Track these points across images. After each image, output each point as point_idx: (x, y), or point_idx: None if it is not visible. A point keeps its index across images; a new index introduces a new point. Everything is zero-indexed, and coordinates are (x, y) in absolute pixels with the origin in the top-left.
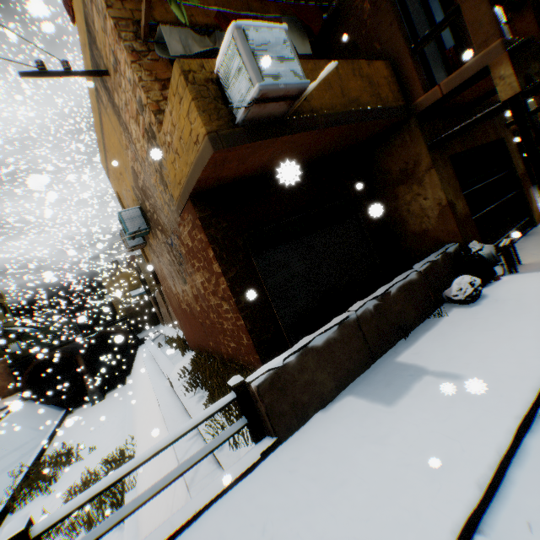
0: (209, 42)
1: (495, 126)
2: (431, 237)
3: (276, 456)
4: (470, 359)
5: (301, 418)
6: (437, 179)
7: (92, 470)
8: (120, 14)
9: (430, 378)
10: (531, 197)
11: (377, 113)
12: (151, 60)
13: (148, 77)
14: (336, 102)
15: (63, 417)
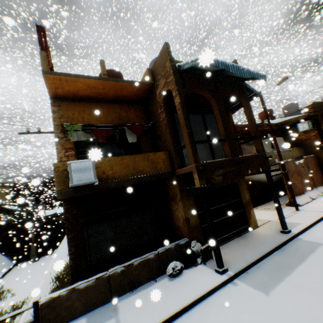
0: (90, 136)
1: None
2: (181, 231)
3: None
4: (132, 315)
5: None
6: (182, 206)
7: (4, 310)
8: (57, 123)
9: (113, 319)
10: (252, 214)
11: (148, 178)
12: (65, 140)
13: (61, 147)
14: (129, 173)
15: (12, 266)
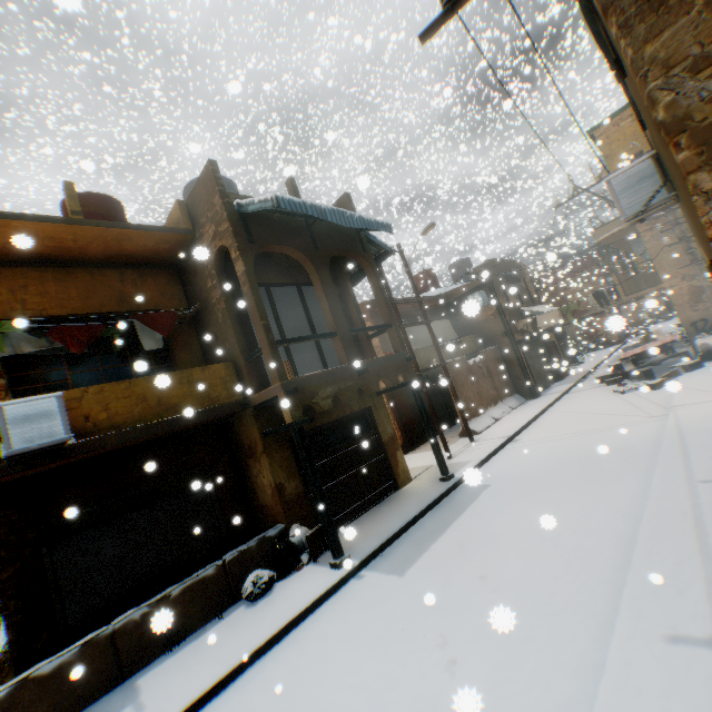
0: (48, 342)
1: (364, 396)
2: (271, 513)
3: None
4: (171, 684)
5: None
6: (268, 463)
7: None
8: None
9: (129, 707)
10: (400, 460)
11: (192, 419)
12: None
13: None
14: (148, 412)
15: None
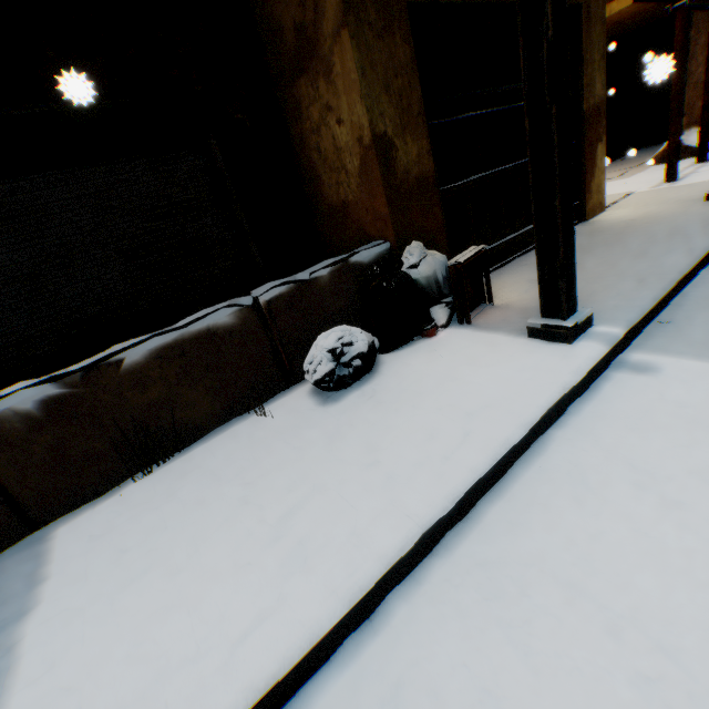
0: None
1: None
2: (354, 221)
3: None
4: (102, 631)
5: None
6: (354, 66)
7: None
8: None
9: None
10: (597, 163)
11: None
12: None
13: None
14: None
15: None
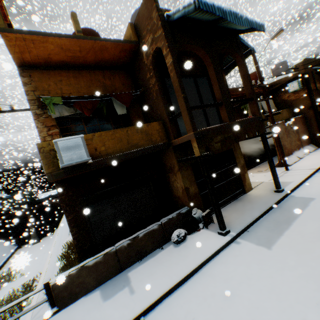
0: (73, 110)
1: None
2: (181, 200)
3: (53, 317)
4: (145, 282)
5: (73, 299)
6: (181, 176)
7: (16, 289)
8: (32, 97)
9: (127, 289)
10: (246, 178)
11: (144, 152)
12: (45, 117)
13: (42, 125)
14: (123, 147)
15: (15, 250)
